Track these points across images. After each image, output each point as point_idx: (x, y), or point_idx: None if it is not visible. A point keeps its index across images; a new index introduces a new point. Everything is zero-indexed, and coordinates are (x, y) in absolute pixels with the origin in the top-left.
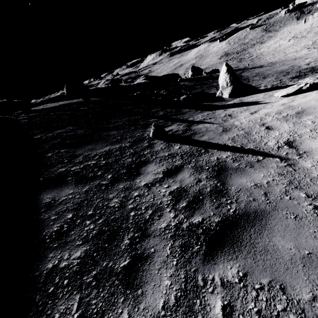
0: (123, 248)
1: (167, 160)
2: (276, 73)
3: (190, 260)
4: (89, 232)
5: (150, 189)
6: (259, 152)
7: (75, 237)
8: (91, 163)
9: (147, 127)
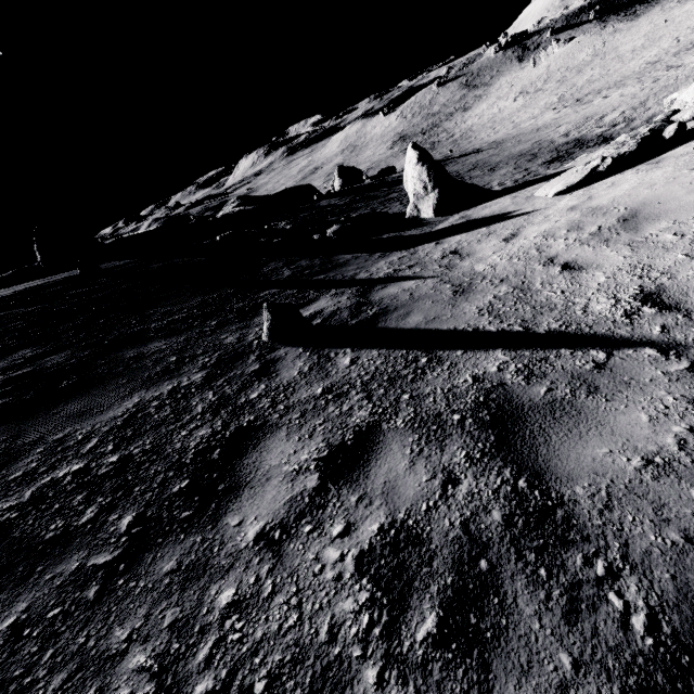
0: None
1: (323, 411)
2: (511, 159)
3: None
4: None
5: (280, 555)
6: (585, 338)
7: None
8: (65, 472)
9: (253, 316)
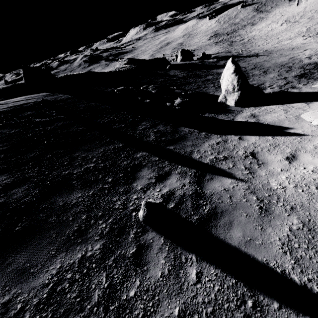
0: None
1: None
2: (276, 67)
3: None
4: None
5: None
6: None
7: None
8: None
9: (133, 179)
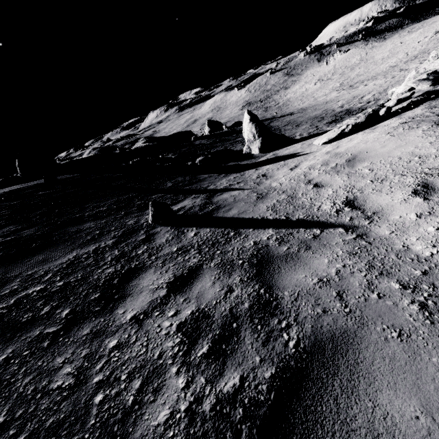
0: None
1: (175, 259)
2: (309, 120)
3: None
4: None
5: (141, 325)
6: (313, 223)
7: None
8: (33, 290)
9: (146, 209)
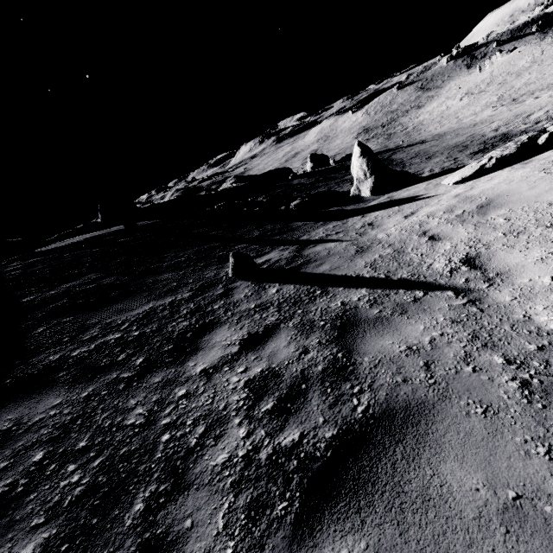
0: (128, 525)
1: (251, 316)
2: (446, 150)
3: (263, 542)
4: (67, 492)
5: (210, 378)
6: (418, 284)
7: (34, 508)
8: (111, 338)
9: (227, 261)
